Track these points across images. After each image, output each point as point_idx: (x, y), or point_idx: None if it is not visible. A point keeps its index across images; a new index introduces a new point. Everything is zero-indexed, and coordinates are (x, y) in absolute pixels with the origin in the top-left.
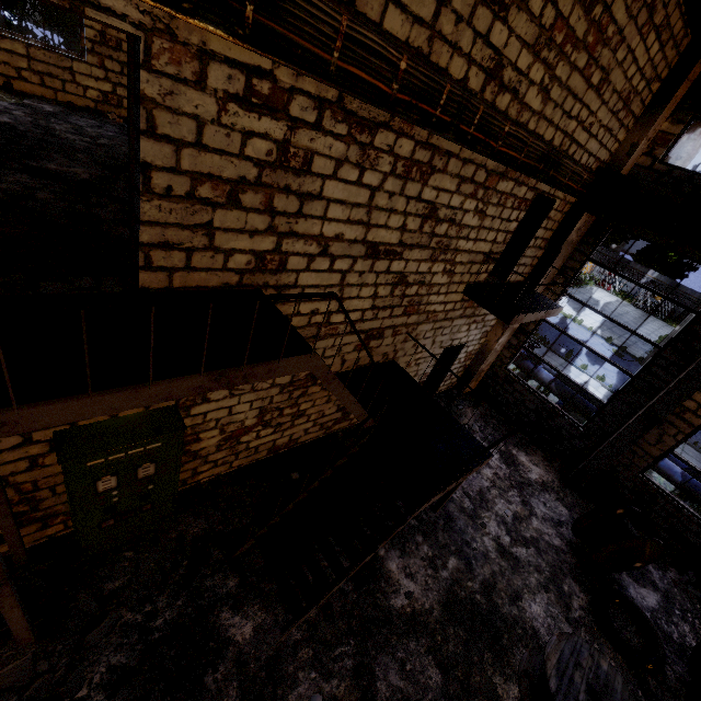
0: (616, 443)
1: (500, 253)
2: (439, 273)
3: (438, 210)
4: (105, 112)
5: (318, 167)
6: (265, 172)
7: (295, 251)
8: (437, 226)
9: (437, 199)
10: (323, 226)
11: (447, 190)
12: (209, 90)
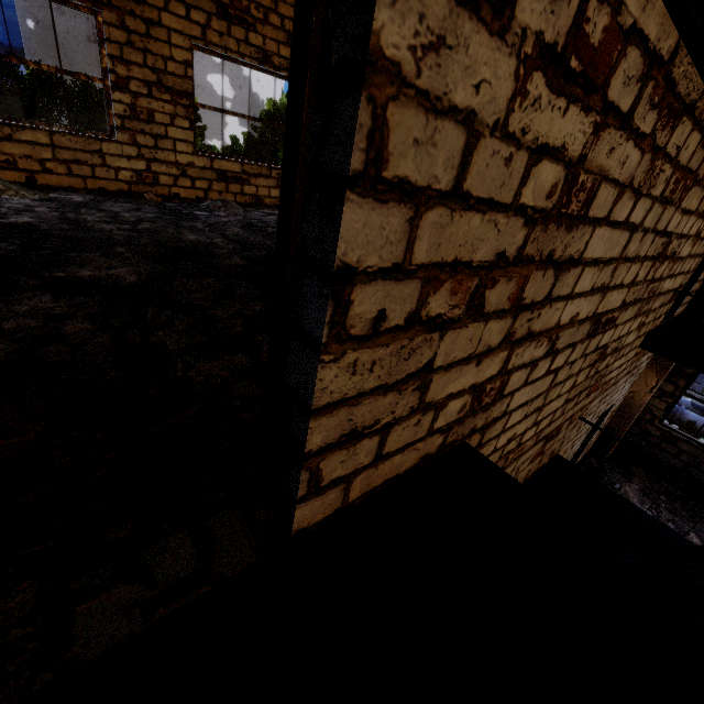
0: None
1: (683, 285)
2: (633, 330)
3: (669, 244)
4: (140, 193)
5: (596, 205)
6: (532, 233)
7: (520, 362)
8: (659, 267)
9: (675, 228)
10: (563, 309)
11: (689, 210)
12: (511, 33)
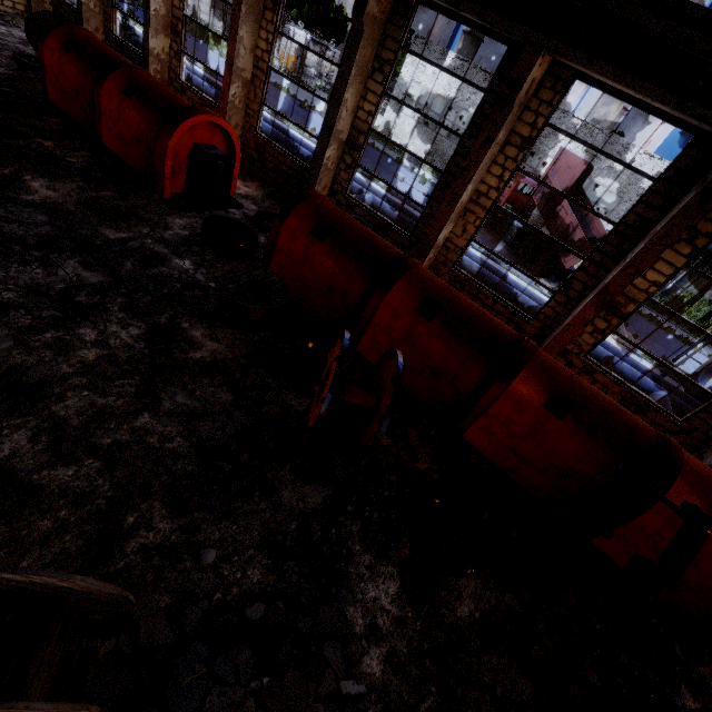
0: (78, 1)
1: None
2: None
3: None
4: None
5: None
6: None
7: None
8: None
9: None
10: None
11: None
12: None
